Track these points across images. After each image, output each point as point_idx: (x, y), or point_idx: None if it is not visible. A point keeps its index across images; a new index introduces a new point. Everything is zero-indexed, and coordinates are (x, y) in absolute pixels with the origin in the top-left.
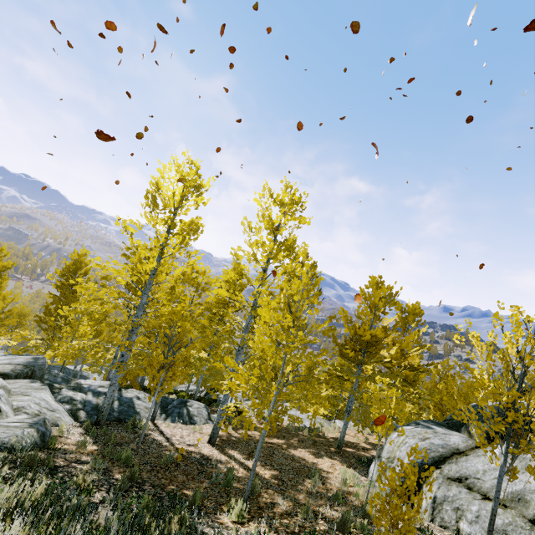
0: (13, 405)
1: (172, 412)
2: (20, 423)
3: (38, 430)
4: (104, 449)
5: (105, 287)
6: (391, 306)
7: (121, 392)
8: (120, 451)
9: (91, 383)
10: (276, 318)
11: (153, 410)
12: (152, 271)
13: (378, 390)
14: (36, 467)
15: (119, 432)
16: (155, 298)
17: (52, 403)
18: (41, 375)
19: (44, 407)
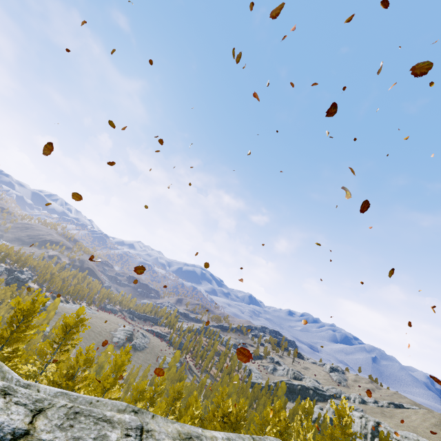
0: None
1: None
2: None
3: None
4: None
5: None
6: (90, 365)
7: None
8: None
9: None
10: None
11: None
12: None
13: None
14: None
15: None
16: None
17: None
18: None
19: None
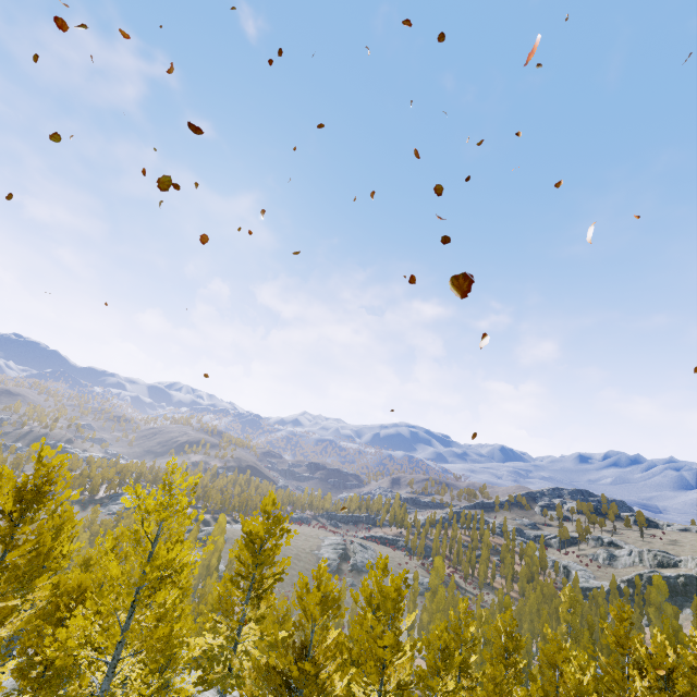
0: None
1: None
2: None
3: None
4: None
5: None
6: (334, 612)
7: None
8: None
9: None
10: None
11: None
12: None
13: None
14: None
15: None
16: None
17: None
18: None
19: None
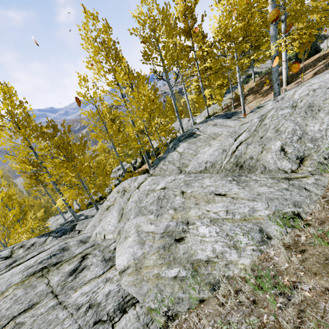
0: None
1: (231, 115)
2: None
3: None
4: None
5: None
6: None
7: None
8: None
9: None
10: None
11: None
12: None
13: None
14: None
15: None
16: None
17: None
18: None
19: None
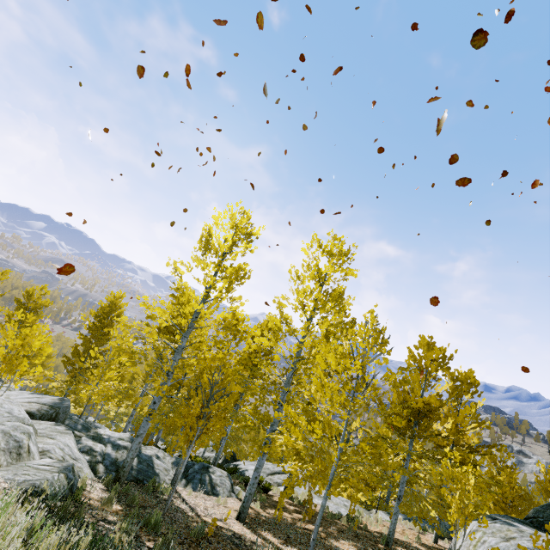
0: (39, 447)
1: (193, 478)
2: (49, 466)
3: (68, 477)
4: (128, 510)
5: (147, 327)
6: (444, 371)
7: (140, 448)
8: (149, 514)
9: (111, 434)
10: (341, 365)
11: (172, 473)
12: (195, 314)
13: (449, 466)
14: (66, 519)
15: (140, 494)
16: (196, 341)
17: (74, 450)
18: (63, 419)
19: (67, 454)
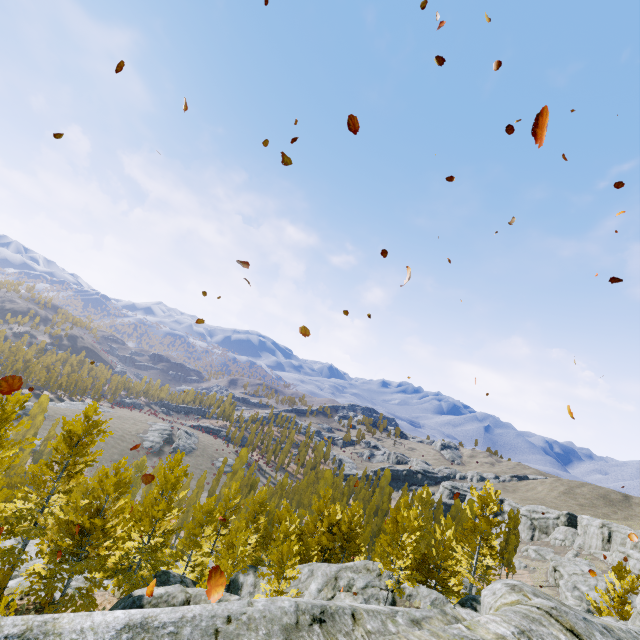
0: None
1: None
2: None
3: None
4: None
5: None
6: (125, 490)
7: None
8: None
9: None
10: None
11: None
12: None
13: None
14: None
15: None
16: None
17: None
18: None
19: None
